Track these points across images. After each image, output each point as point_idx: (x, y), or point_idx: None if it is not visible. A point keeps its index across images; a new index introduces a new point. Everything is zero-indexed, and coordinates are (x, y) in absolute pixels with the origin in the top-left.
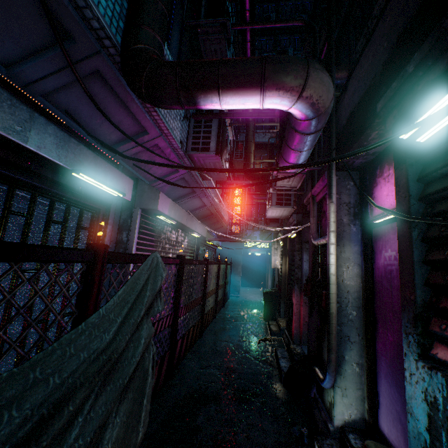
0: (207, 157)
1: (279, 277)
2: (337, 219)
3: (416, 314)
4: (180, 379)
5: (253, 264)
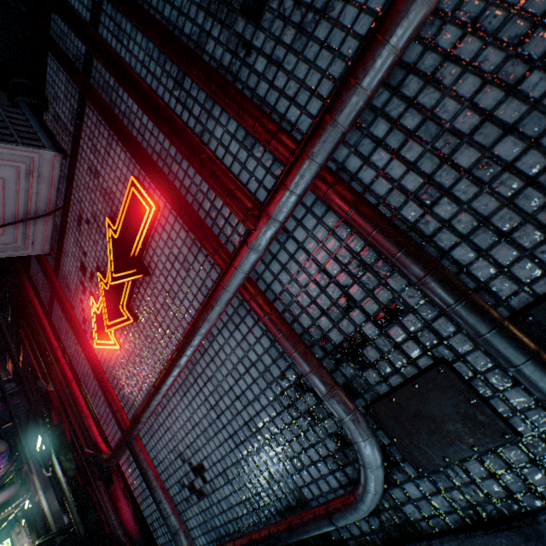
0: None
1: None
2: (42, 478)
3: (60, 502)
4: None
5: None
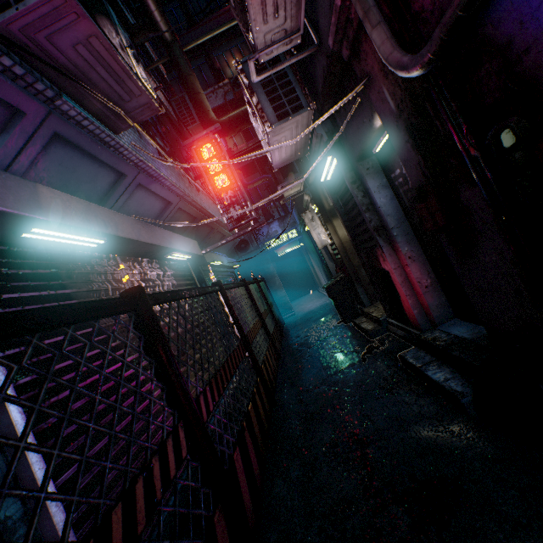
0: (51, 23)
1: (334, 258)
2: None
3: None
4: (278, 540)
5: (291, 269)
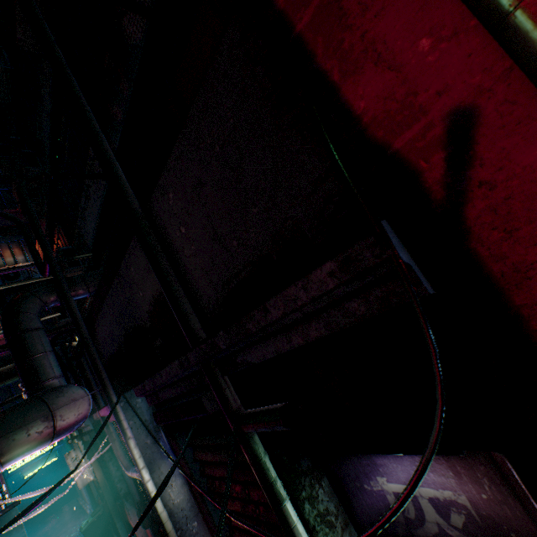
0: None
1: (98, 485)
2: (142, 445)
3: None
4: None
5: (41, 475)
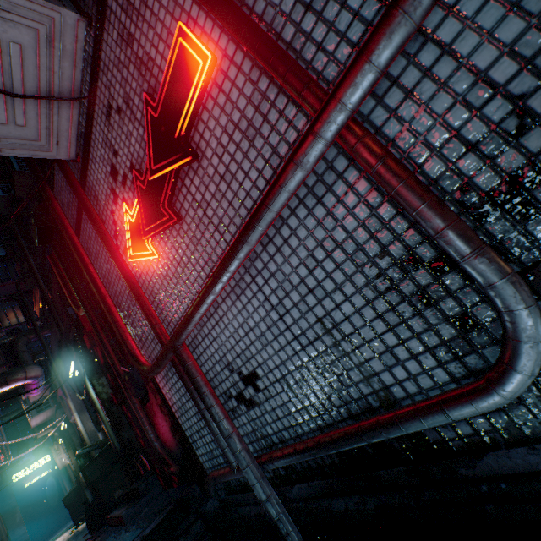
0: None
1: (76, 473)
2: (76, 403)
3: (94, 422)
4: None
5: (41, 502)
